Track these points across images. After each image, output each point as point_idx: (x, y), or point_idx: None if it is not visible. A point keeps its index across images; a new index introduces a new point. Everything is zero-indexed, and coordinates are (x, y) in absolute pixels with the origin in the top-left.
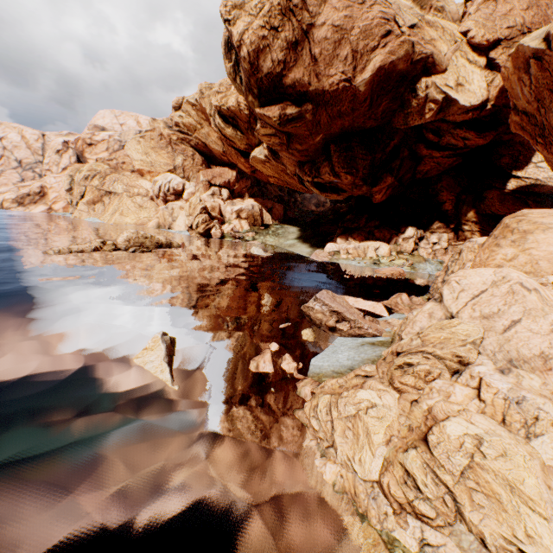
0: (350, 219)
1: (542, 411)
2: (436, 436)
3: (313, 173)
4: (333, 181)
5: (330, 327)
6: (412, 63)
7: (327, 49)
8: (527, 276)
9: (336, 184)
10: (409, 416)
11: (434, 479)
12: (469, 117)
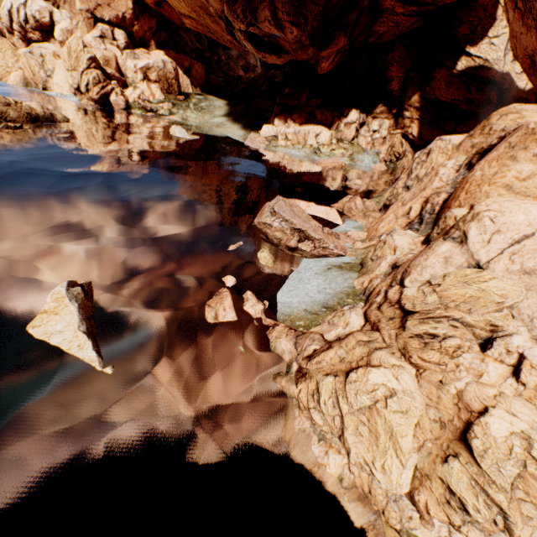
0: (290, 93)
1: None
2: (481, 441)
3: (247, 17)
4: (274, 34)
5: (291, 248)
6: None
7: None
8: None
9: (277, 40)
10: (437, 407)
11: (486, 501)
12: None
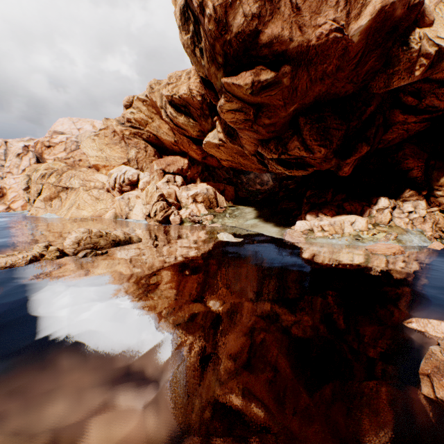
0: (315, 194)
1: None
2: None
3: (279, 149)
4: (302, 155)
5: None
6: (408, 9)
7: None
8: None
9: (303, 159)
10: None
11: None
12: None
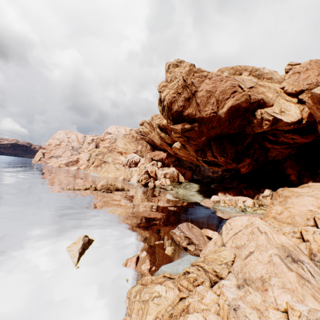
0: (227, 181)
1: (247, 319)
2: None
3: (202, 155)
4: (213, 160)
5: (184, 247)
6: (250, 103)
7: (204, 100)
8: (264, 224)
9: (216, 161)
10: (174, 307)
11: None
12: (292, 127)
